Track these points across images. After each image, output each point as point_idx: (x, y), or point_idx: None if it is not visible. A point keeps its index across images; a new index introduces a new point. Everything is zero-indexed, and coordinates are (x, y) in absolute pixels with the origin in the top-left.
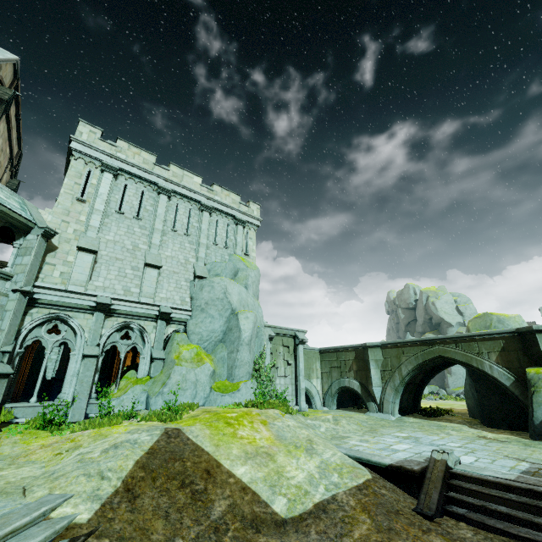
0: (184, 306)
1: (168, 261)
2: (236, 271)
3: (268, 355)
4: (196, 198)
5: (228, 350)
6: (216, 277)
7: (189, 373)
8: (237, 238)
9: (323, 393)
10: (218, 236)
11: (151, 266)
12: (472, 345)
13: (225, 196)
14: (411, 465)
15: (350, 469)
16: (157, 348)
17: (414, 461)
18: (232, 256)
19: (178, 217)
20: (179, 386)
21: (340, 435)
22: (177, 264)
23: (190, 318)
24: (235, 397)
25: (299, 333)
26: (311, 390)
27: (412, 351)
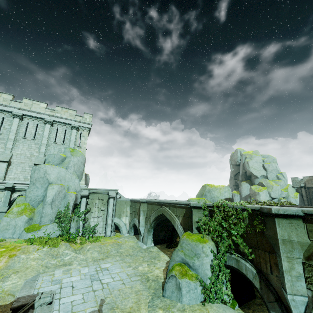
0: (26, 181)
1: (18, 156)
2: (63, 158)
3: (84, 205)
4: (41, 117)
5: (42, 206)
6: (43, 164)
7: (11, 221)
8: (71, 137)
9: (129, 225)
10: (57, 138)
11: (1, 161)
12: (174, 210)
13: (64, 112)
14: (21, 301)
15: (3, 296)
16: (4, 206)
17: (32, 298)
18: (66, 149)
19: (28, 129)
20: (5, 228)
21: (69, 263)
22: (24, 158)
23: (27, 188)
24: (36, 234)
25: (111, 191)
26: (119, 224)
27: (155, 208)
